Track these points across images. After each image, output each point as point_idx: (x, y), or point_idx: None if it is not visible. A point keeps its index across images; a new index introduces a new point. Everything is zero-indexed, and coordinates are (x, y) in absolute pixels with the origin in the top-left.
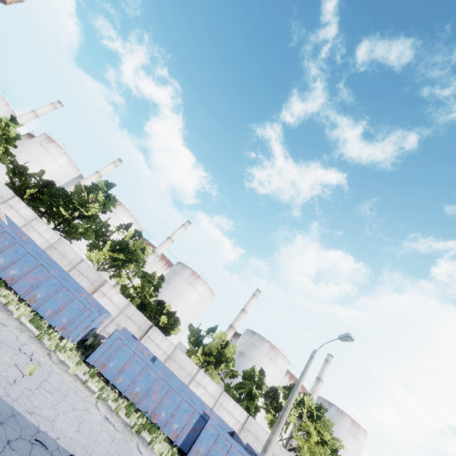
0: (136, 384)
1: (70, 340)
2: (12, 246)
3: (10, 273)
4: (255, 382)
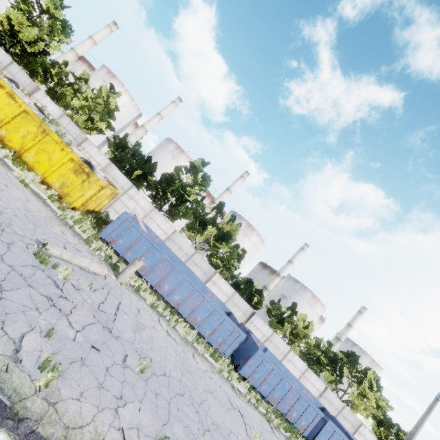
0: (275, 391)
1: (226, 356)
2: (172, 273)
3: (174, 299)
4: (322, 350)
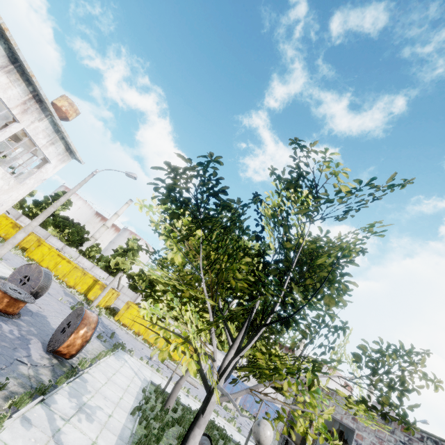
0: None
1: None
2: (248, 395)
3: (254, 410)
4: None
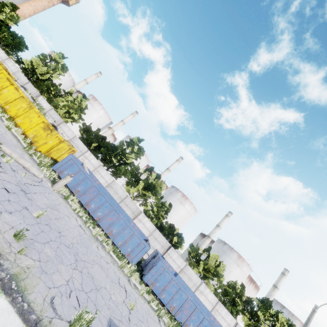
0: (173, 300)
1: (133, 264)
2: (98, 196)
3: (97, 214)
4: (237, 292)
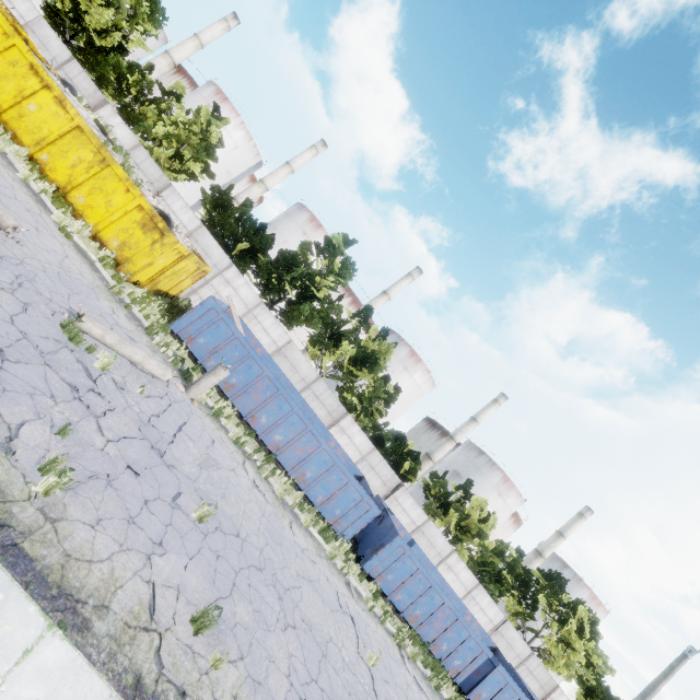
0: (417, 606)
1: (345, 539)
2: (275, 399)
3: (274, 439)
4: (507, 562)
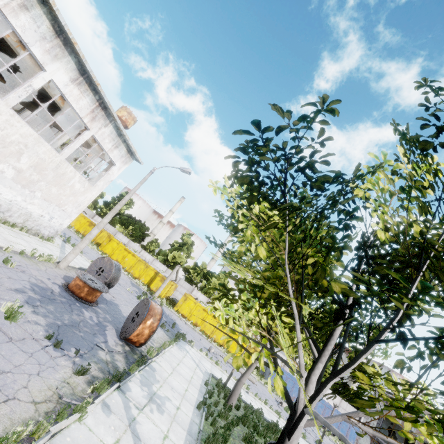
0: None
1: None
2: None
3: None
4: None
